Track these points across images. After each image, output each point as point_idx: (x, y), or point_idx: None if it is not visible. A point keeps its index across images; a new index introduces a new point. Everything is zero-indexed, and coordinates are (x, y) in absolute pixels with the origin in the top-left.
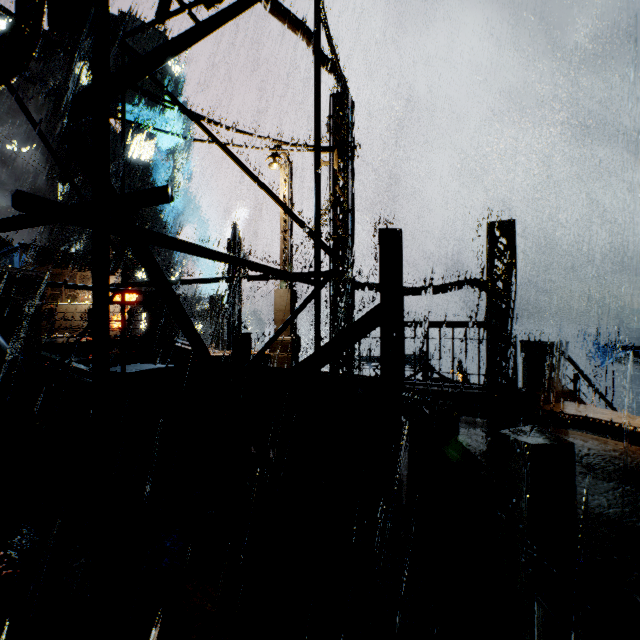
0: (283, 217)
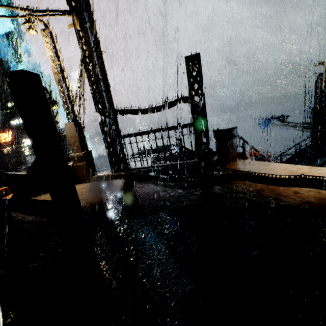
0: (56, 72)
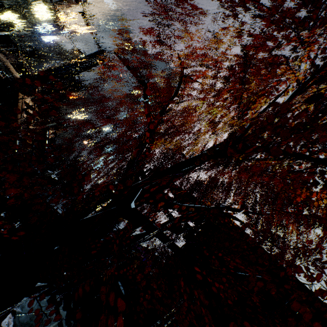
0: None
